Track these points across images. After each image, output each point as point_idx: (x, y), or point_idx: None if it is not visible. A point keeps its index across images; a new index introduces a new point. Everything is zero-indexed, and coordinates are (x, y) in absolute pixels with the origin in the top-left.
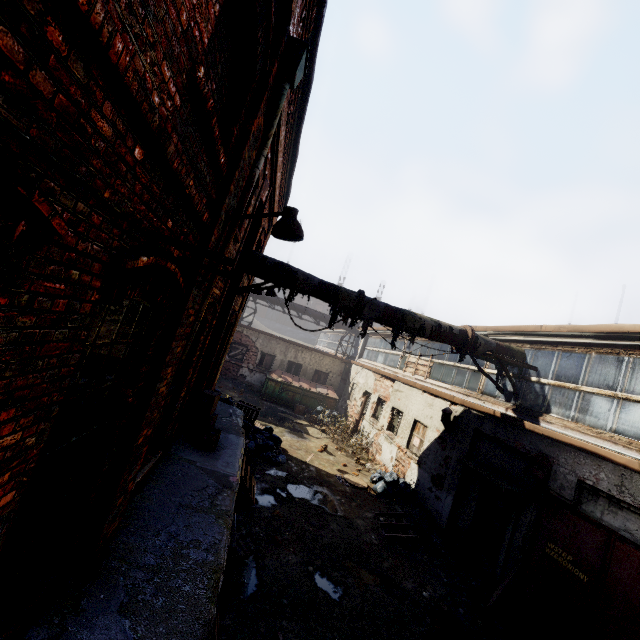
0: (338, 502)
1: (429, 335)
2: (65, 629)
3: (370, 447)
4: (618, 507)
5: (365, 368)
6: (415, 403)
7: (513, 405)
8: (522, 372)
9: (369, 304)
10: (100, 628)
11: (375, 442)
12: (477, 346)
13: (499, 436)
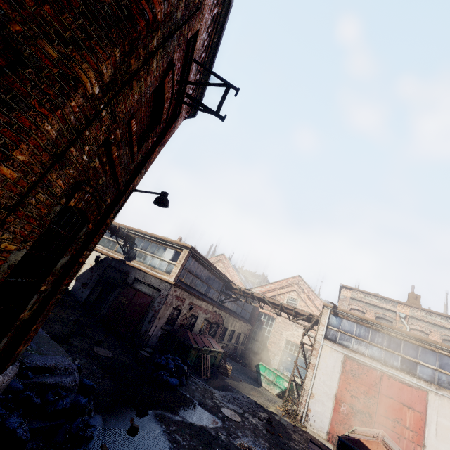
0: None
1: None
2: None
3: None
4: (141, 283)
5: None
6: None
7: (125, 256)
8: (132, 245)
9: None
10: None
11: None
12: (119, 233)
13: (117, 266)
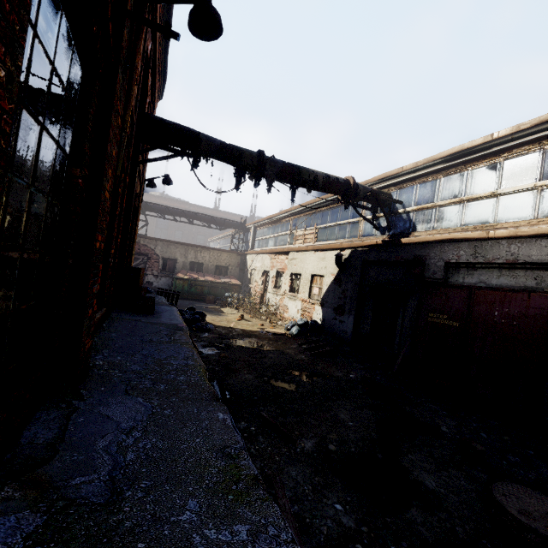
0: (267, 344)
1: (321, 186)
2: (77, 409)
3: (277, 311)
4: (474, 270)
5: (260, 253)
6: (310, 262)
7: (388, 235)
8: (391, 209)
9: (269, 161)
10: (114, 404)
11: (281, 305)
12: (358, 191)
13: (382, 258)
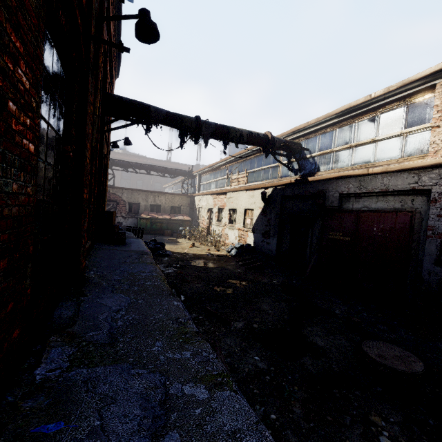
0: (213, 263)
1: (246, 141)
2: (83, 300)
3: (220, 238)
4: (359, 198)
5: (204, 195)
6: (243, 200)
7: (299, 175)
8: (301, 155)
9: (205, 124)
10: (106, 298)
11: (223, 234)
12: (275, 143)
13: (295, 193)
